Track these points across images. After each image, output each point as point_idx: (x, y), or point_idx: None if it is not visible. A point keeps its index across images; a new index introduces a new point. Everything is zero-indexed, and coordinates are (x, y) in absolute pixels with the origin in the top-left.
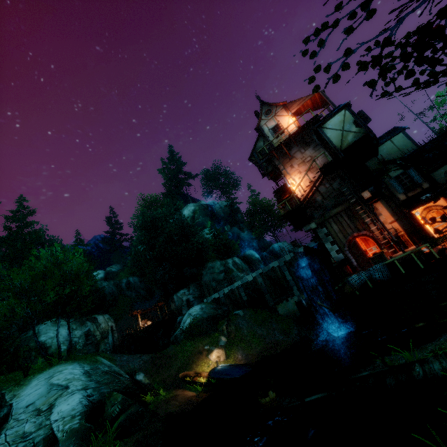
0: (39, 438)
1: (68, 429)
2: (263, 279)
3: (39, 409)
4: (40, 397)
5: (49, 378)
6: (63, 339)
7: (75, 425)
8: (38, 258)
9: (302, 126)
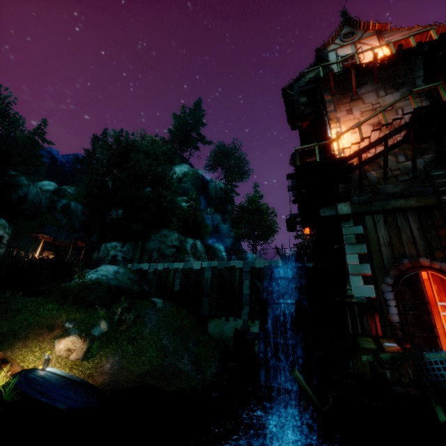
0: None
1: None
2: (212, 276)
3: None
4: None
5: None
6: None
7: None
8: None
9: (406, 49)
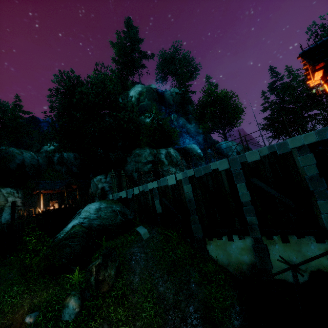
0: None
1: None
2: (193, 188)
3: None
4: None
5: None
6: None
7: None
8: None
9: None
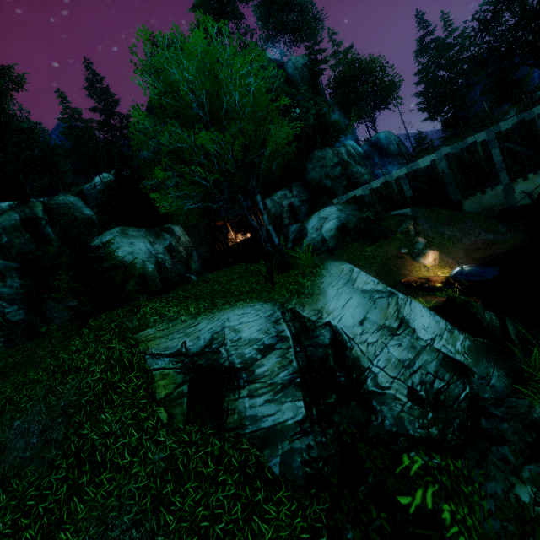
0: (431, 365)
1: (462, 349)
2: (448, 164)
3: (385, 327)
4: (365, 309)
5: (349, 283)
6: (145, 256)
7: (464, 343)
8: (24, 132)
9: None
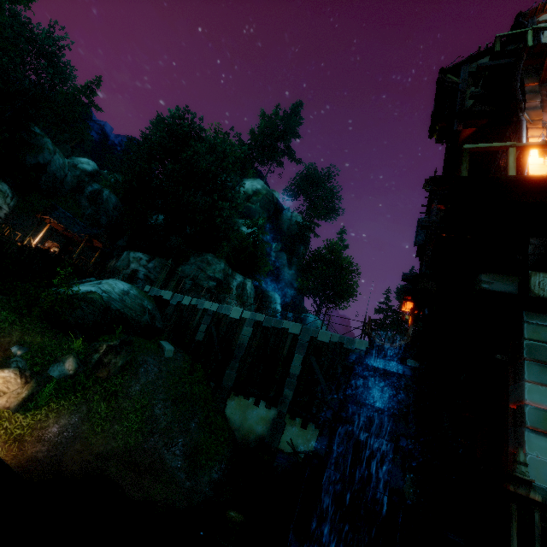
0: None
1: None
2: (253, 334)
3: None
4: None
5: None
6: None
7: None
8: None
9: None
